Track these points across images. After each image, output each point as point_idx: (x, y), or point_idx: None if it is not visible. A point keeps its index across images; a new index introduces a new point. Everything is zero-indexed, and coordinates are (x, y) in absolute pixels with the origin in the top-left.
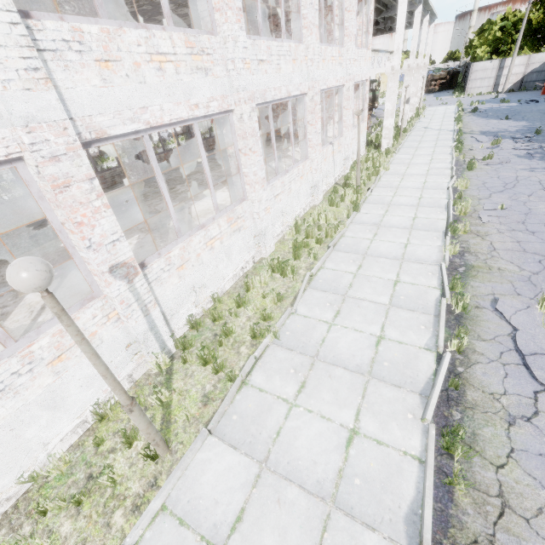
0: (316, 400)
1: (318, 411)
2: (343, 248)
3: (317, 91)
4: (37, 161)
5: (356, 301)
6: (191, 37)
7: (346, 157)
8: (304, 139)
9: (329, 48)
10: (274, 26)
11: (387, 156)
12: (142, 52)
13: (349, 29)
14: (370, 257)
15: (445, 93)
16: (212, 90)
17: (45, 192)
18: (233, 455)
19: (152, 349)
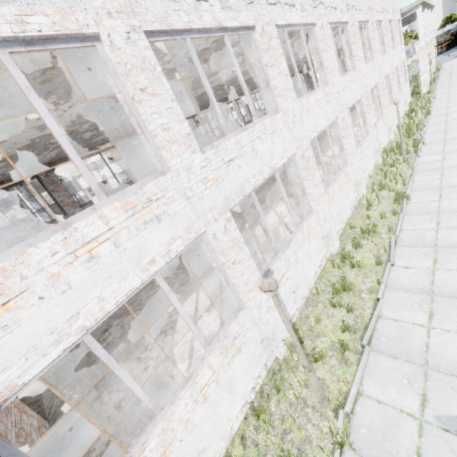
0: (452, 144)
1: (455, 144)
2: (432, 124)
3: (394, 70)
4: (368, 94)
5: (452, 129)
6: (373, 62)
7: (405, 101)
8: (389, 93)
9: (392, 51)
10: (338, 56)
11: (430, 94)
12: (369, 69)
13: (397, 40)
14: (449, 121)
15: (454, 49)
16: (376, 76)
17: (364, 104)
18: (431, 156)
19: (380, 155)
